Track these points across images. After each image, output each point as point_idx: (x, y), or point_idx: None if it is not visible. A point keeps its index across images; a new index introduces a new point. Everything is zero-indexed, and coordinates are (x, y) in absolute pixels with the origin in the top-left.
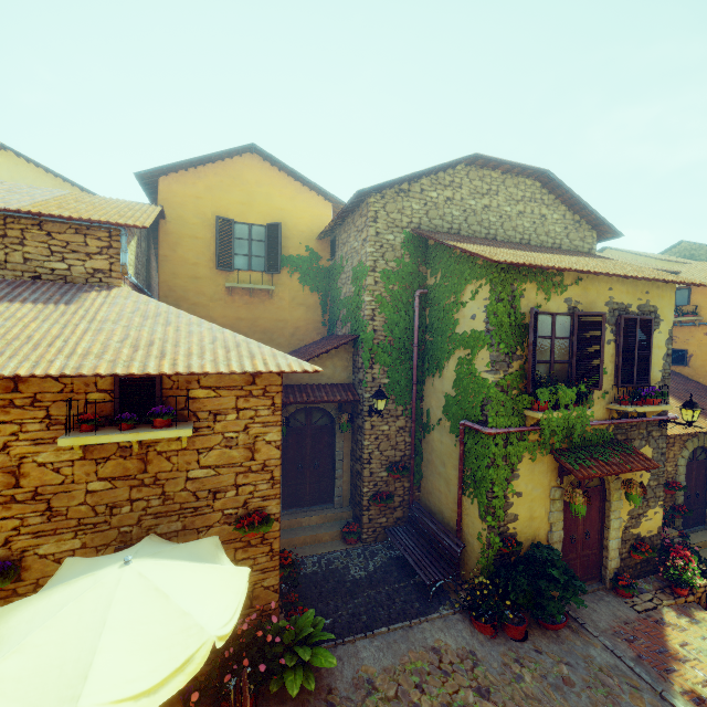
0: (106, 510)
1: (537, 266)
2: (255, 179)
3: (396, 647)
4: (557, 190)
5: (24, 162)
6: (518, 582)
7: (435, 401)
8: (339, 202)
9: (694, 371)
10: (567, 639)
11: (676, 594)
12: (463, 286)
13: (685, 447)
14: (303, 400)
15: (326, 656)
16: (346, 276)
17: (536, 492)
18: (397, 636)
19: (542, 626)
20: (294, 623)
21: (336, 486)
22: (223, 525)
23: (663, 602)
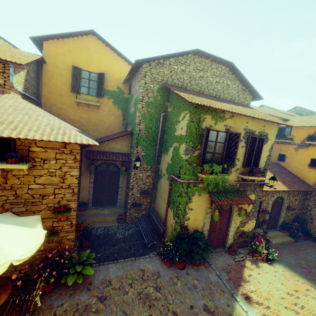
0: None
1: (210, 107)
2: (94, 49)
3: (125, 268)
4: (236, 73)
5: None
6: (183, 246)
7: (164, 165)
8: None
9: (286, 164)
10: (201, 270)
11: (253, 255)
12: (179, 113)
13: (273, 196)
14: (103, 158)
15: (89, 270)
16: (132, 103)
17: (199, 209)
18: (127, 263)
19: (193, 264)
20: (80, 255)
21: (118, 198)
22: (47, 210)
23: (247, 258)
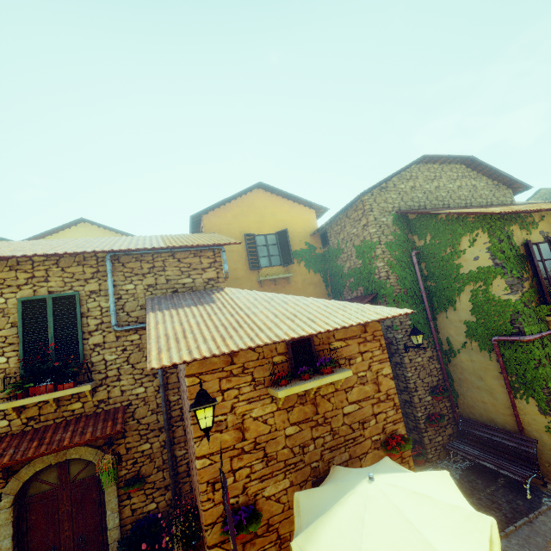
0: (299, 450)
1: (523, 211)
2: (263, 204)
3: (533, 542)
4: (478, 167)
5: (96, 228)
6: None
7: (454, 330)
8: (320, 208)
9: None
10: None
11: None
12: (459, 239)
13: None
14: None
15: None
16: (347, 255)
17: None
18: (526, 532)
19: None
20: None
21: None
22: (374, 450)
23: None
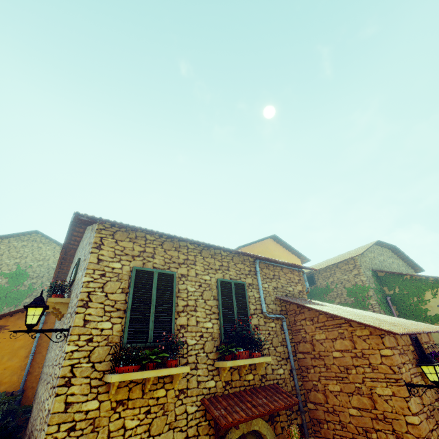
0: None
1: None
2: (273, 249)
3: None
4: (398, 253)
5: None
6: None
7: None
8: (305, 259)
9: None
10: None
11: None
12: (424, 292)
13: None
14: None
15: None
16: (337, 293)
17: None
18: None
19: None
20: None
21: None
22: None
23: None
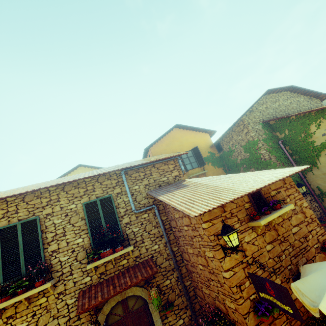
0: (278, 259)
1: None
2: (180, 136)
3: None
4: (297, 90)
5: (87, 168)
6: None
7: (320, 180)
8: (211, 131)
9: None
10: None
11: None
12: (308, 127)
13: None
14: None
15: None
16: (237, 152)
17: None
18: None
19: None
20: None
21: None
22: (318, 254)
23: None
